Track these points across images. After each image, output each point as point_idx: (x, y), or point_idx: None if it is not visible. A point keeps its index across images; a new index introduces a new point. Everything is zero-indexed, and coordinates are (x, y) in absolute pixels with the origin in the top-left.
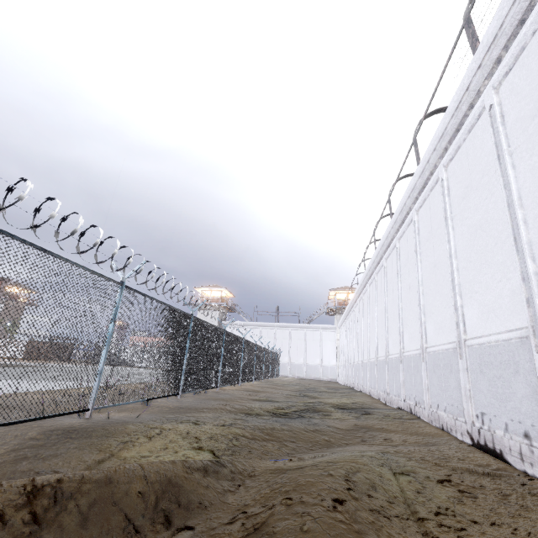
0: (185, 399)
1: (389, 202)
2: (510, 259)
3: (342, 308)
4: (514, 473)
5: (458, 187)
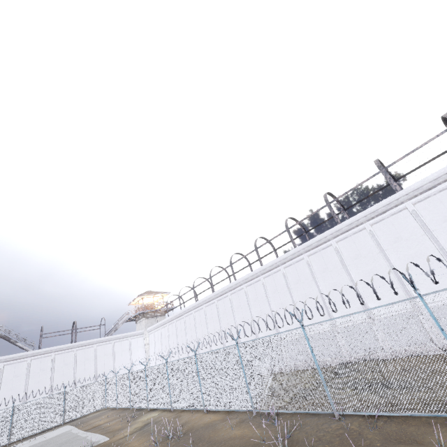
0: (324, 420)
1: (289, 232)
2: (446, 269)
3: (149, 312)
4: None
5: (387, 237)
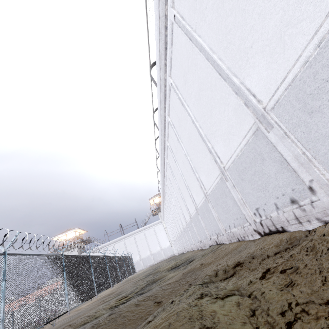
0: None
1: (155, 123)
2: (223, 91)
3: (160, 207)
4: (302, 236)
5: (180, 80)
